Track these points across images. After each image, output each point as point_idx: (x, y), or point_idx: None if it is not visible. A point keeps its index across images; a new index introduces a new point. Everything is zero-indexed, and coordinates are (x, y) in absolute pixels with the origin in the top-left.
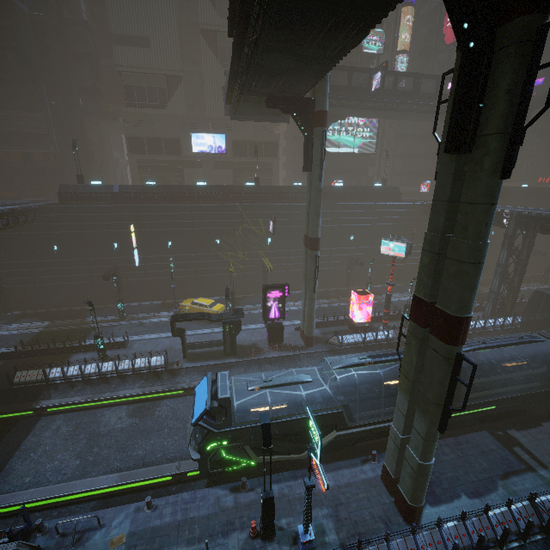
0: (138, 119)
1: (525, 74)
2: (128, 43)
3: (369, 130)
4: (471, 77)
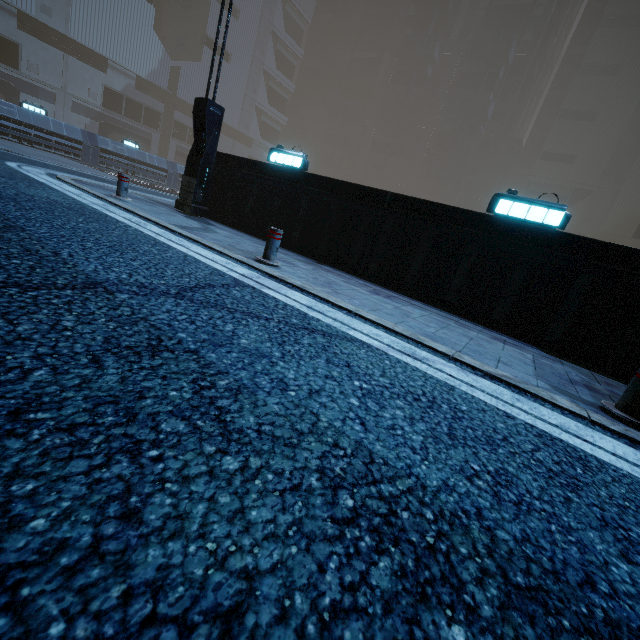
0: None
1: None
2: (552, 159)
3: None
4: None
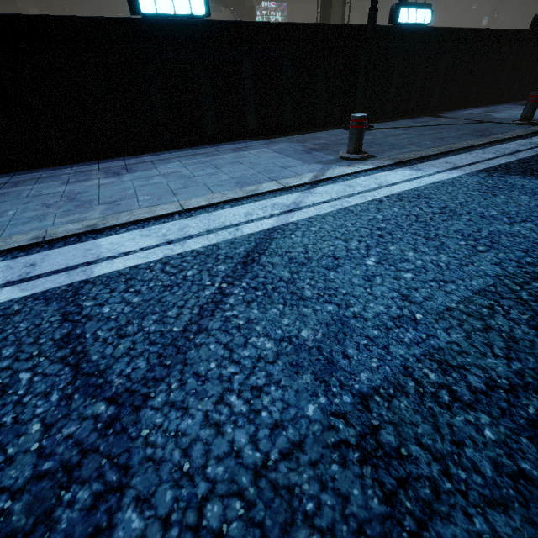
0: (49, 3)
1: (342, 6)
2: None
3: (280, 14)
4: (326, 5)
